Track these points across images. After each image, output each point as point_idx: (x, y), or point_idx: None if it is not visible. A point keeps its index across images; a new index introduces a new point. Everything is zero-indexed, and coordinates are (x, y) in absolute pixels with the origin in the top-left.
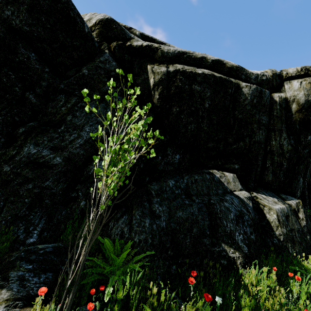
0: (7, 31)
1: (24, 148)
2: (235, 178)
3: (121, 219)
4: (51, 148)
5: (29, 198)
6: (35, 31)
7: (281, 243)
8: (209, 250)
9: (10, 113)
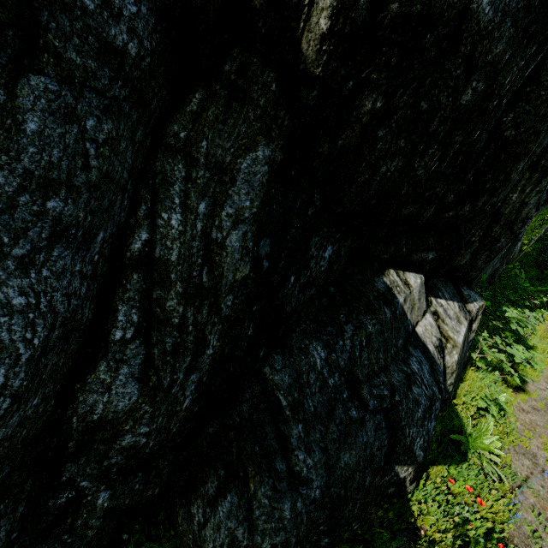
0: None
1: None
2: (422, 287)
3: (221, 503)
4: None
5: None
6: None
7: (447, 395)
8: (377, 486)
9: None
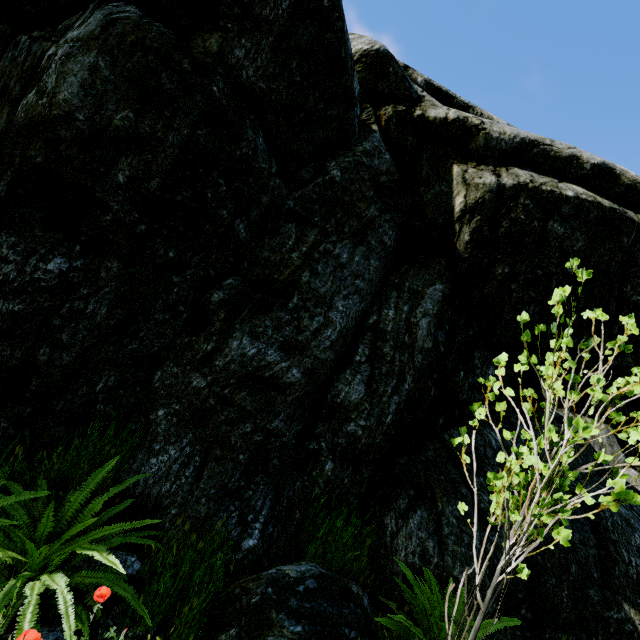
0: (230, 94)
1: (230, 341)
2: (611, 436)
3: (412, 516)
4: (281, 347)
5: (245, 452)
6: (274, 91)
7: None
8: (600, 614)
9: (205, 262)
